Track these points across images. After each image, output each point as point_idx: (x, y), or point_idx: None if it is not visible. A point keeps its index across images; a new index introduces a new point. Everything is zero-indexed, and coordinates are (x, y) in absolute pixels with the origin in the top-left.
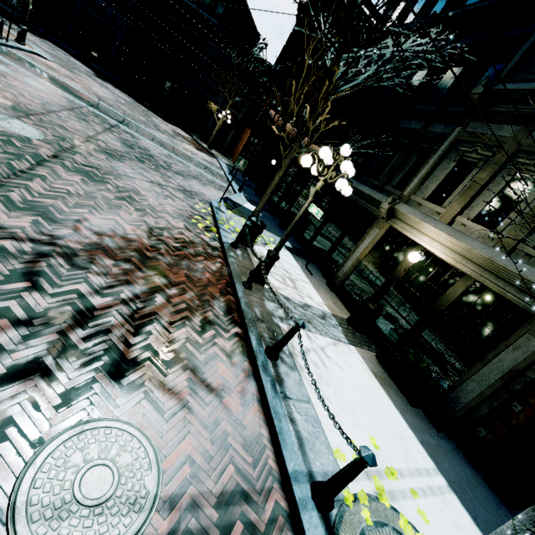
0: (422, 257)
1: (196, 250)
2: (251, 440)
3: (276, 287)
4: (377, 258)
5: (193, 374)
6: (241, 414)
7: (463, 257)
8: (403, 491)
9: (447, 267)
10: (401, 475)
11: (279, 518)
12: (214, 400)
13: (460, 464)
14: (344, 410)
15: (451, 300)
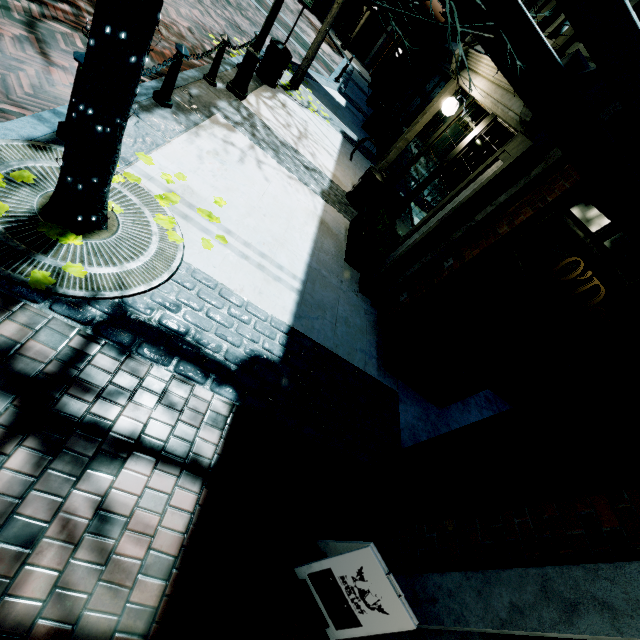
0: (465, 111)
1: (177, 39)
2: (49, 93)
3: (261, 115)
4: (425, 133)
5: (35, 40)
6: (62, 84)
7: (497, 86)
8: (210, 231)
9: (481, 114)
10: (228, 233)
11: (12, 117)
12: (39, 60)
13: (353, 313)
14: (215, 177)
15: (458, 152)
